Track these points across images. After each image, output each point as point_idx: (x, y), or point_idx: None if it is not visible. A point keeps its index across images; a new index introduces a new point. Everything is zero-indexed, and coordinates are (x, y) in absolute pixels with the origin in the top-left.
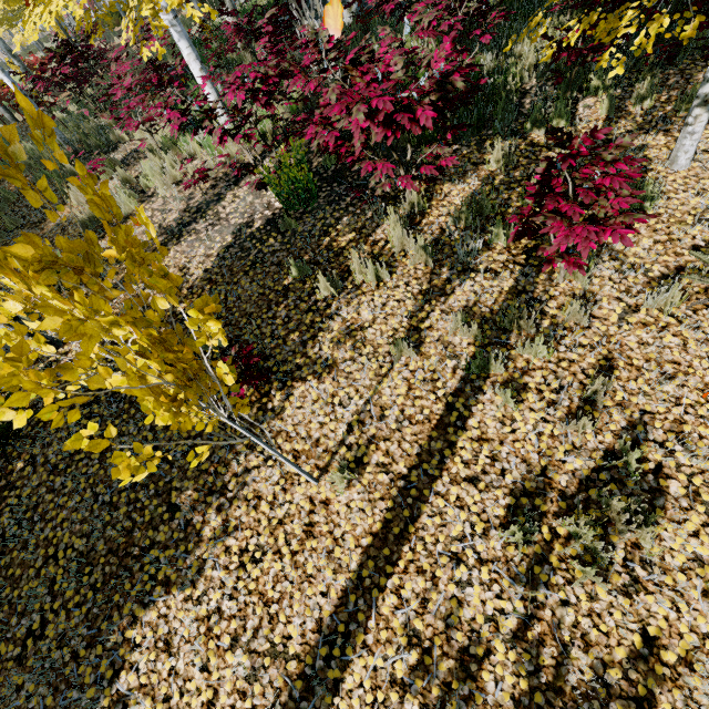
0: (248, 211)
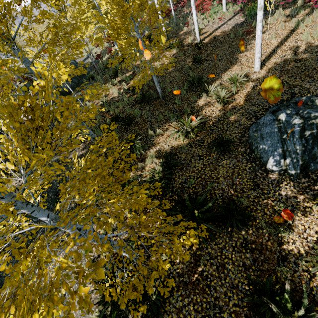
0: (236, 22)
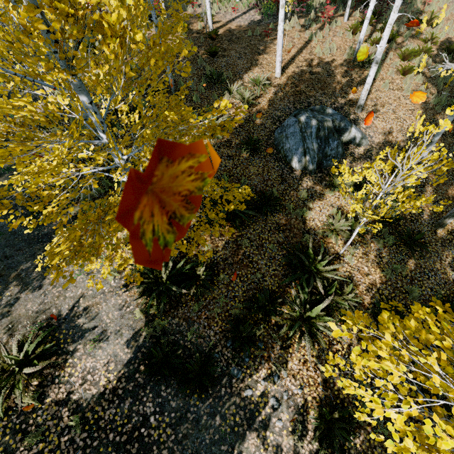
0: (252, 18)
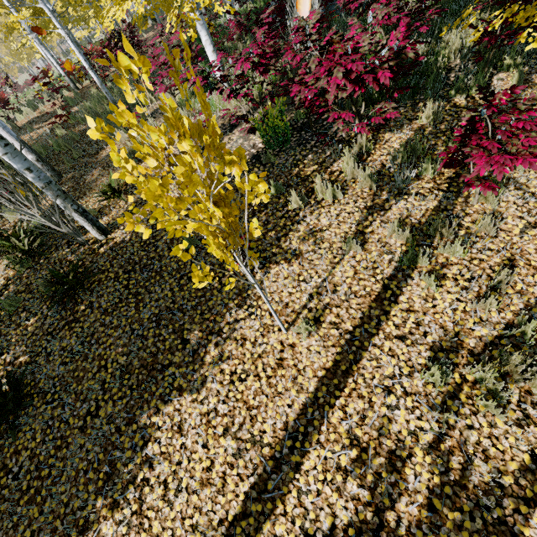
0: None
